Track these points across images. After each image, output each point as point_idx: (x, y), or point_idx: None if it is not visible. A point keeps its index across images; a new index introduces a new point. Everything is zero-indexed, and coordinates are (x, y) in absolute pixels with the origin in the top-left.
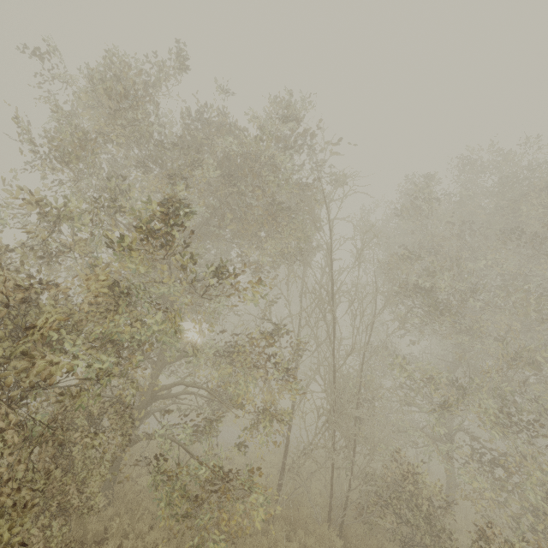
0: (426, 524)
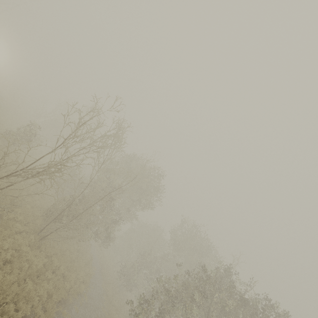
0: None
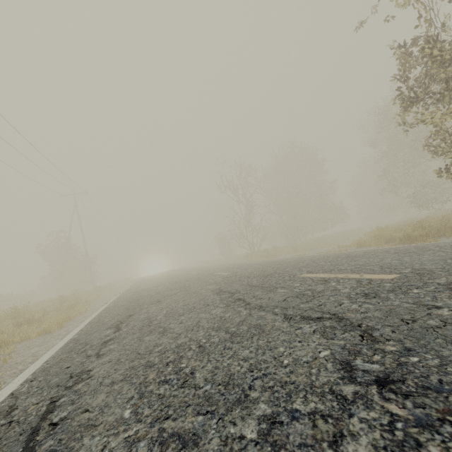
0: None
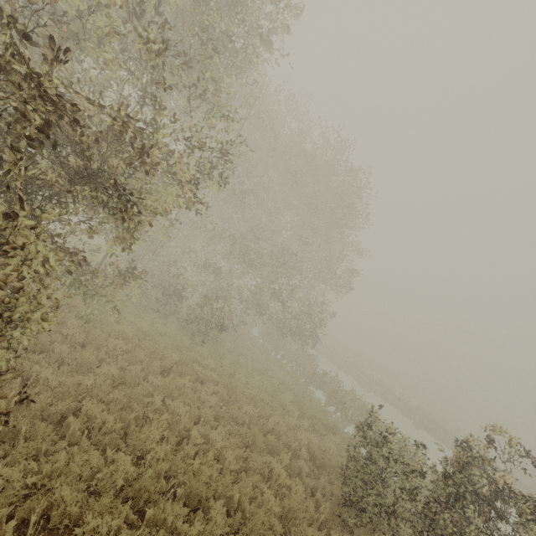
0: (177, 296)
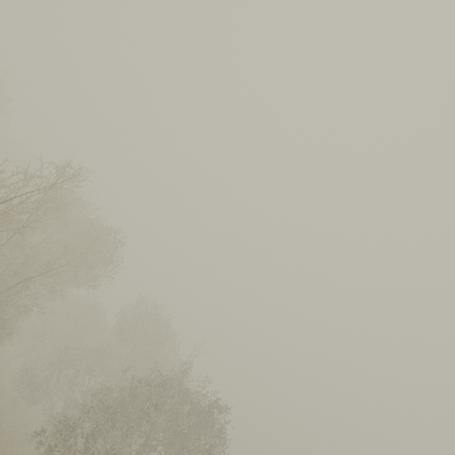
0: None
